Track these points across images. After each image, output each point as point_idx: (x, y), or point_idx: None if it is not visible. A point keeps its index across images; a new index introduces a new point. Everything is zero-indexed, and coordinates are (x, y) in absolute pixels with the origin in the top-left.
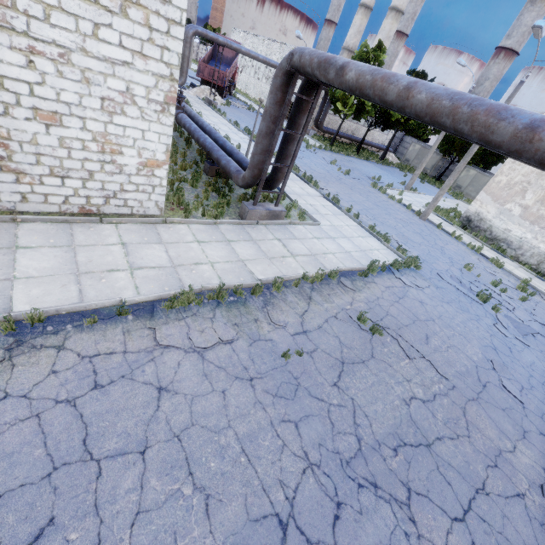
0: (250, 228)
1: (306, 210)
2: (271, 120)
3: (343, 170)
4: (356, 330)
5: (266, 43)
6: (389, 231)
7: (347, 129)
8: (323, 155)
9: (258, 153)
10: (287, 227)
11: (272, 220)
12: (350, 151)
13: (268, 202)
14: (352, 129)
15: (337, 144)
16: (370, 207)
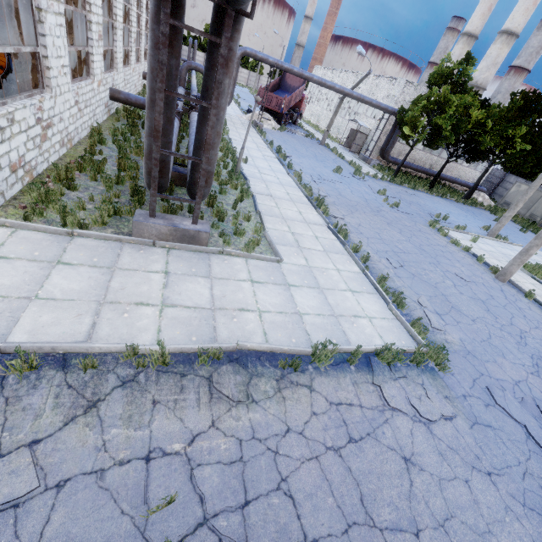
0: (133, 249)
1: (278, 239)
2: (154, 77)
3: (392, 202)
4: (123, 536)
5: (342, 75)
6: (420, 289)
7: (424, 161)
8: (373, 184)
9: (147, 135)
10: (210, 257)
11: (185, 244)
12: (418, 184)
13: (218, 220)
14: (430, 162)
15: (403, 175)
16: (405, 249)
